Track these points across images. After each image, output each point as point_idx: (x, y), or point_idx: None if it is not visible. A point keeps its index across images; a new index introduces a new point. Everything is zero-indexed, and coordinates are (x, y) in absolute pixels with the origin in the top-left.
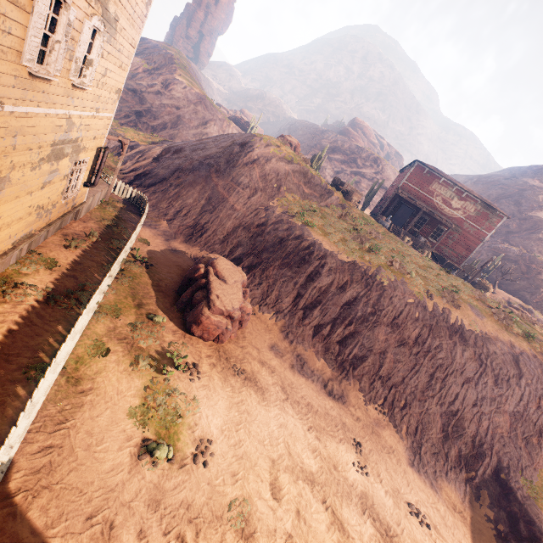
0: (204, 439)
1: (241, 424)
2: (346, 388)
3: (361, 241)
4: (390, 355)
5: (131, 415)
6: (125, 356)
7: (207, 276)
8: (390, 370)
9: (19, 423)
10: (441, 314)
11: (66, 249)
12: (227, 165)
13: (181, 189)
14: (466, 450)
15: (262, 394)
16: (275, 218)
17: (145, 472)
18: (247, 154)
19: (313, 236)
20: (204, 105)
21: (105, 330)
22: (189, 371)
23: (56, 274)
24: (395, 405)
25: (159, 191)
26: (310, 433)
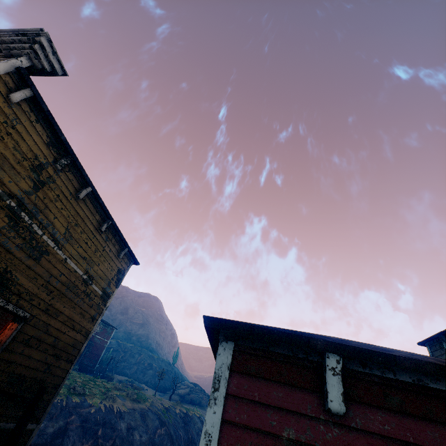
0: None
1: None
2: None
3: None
4: None
5: None
6: None
7: None
8: None
9: None
10: (110, 409)
11: None
12: None
13: None
14: None
15: None
16: None
17: None
18: None
19: None
20: None
21: None
22: None
23: None
24: None
25: None
26: None
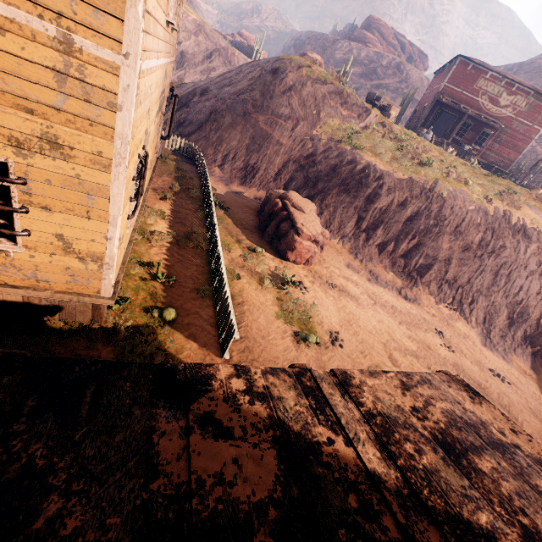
0: (332, 331)
1: (351, 321)
2: (417, 293)
3: (412, 157)
4: (455, 260)
5: (278, 317)
6: (251, 279)
7: (286, 208)
8: (456, 273)
9: (231, 318)
10: (503, 216)
11: (163, 202)
12: (263, 97)
13: (222, 132)
14: (530, 331)
15: (356, 301)
16: (323, 146)
17: (306, 351)
18: (282, 82)
19: (365, 158)
20: (205, 34)
21: (227, 261)
22: (298, 287)
23: (169, 222)
24: (463, 303)
25: (201, 138)
26: (402, 326)
